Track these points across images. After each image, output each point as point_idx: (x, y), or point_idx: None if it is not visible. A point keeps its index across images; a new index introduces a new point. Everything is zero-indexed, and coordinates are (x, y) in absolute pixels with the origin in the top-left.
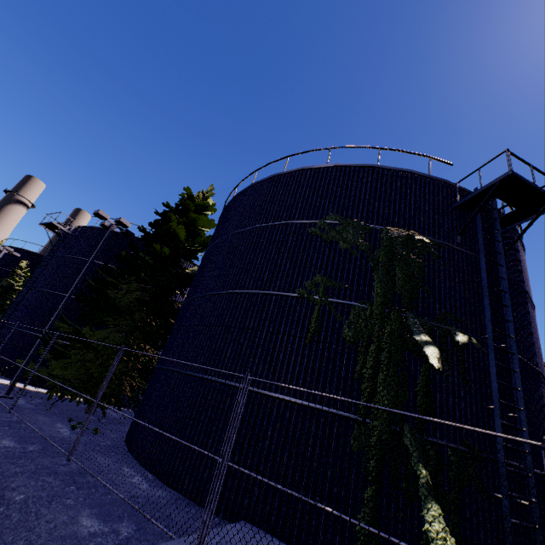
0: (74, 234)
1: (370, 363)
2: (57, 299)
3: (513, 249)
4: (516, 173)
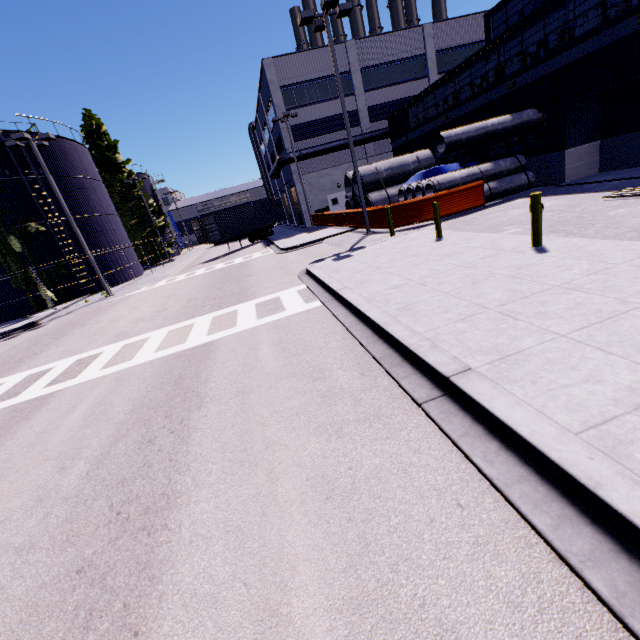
0: None
1: (1, 257)
2: None
3: (50, 153)
4: (6, 139)
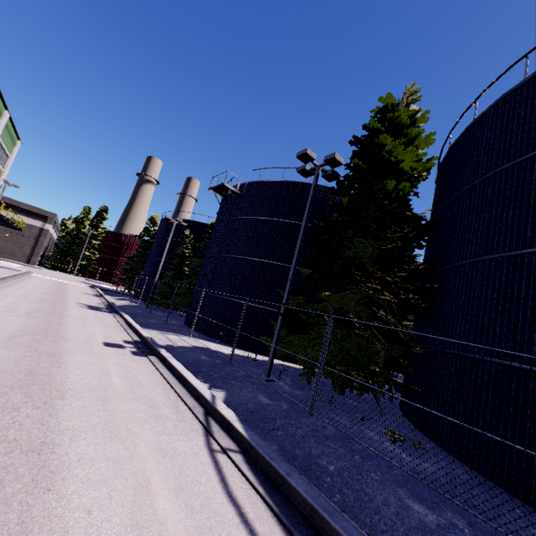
0: (242, 193)
1: None
2: (246, 264)
3: None
4: None
